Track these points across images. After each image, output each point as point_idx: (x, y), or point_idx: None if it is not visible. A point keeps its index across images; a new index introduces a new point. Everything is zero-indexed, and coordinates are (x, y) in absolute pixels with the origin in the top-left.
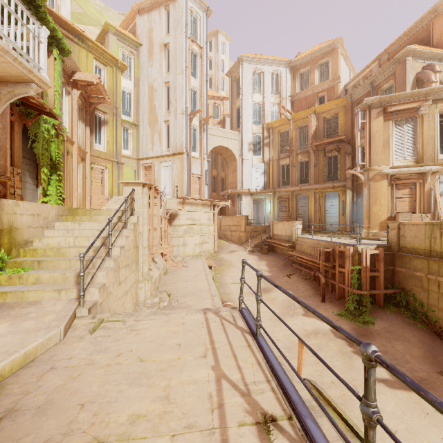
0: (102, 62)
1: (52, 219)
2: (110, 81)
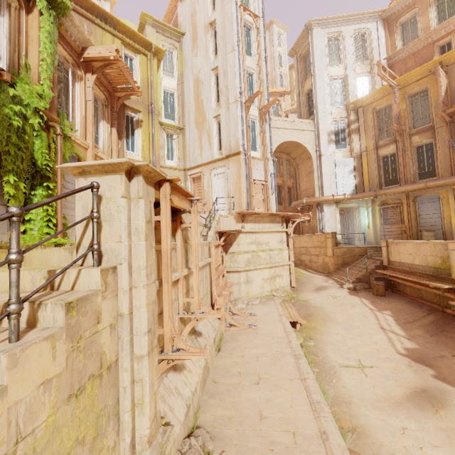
0: (133, 49)
1: None
2: (144, 71)
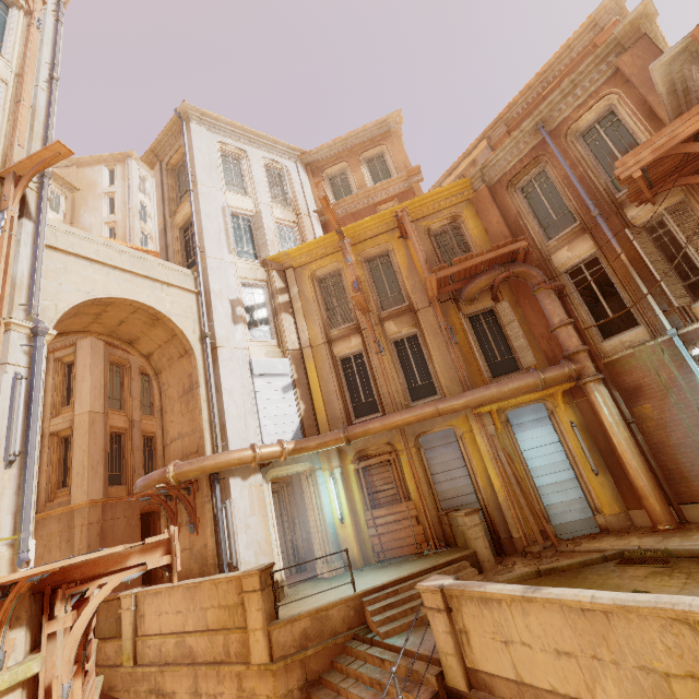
0: None
1: None
2: None
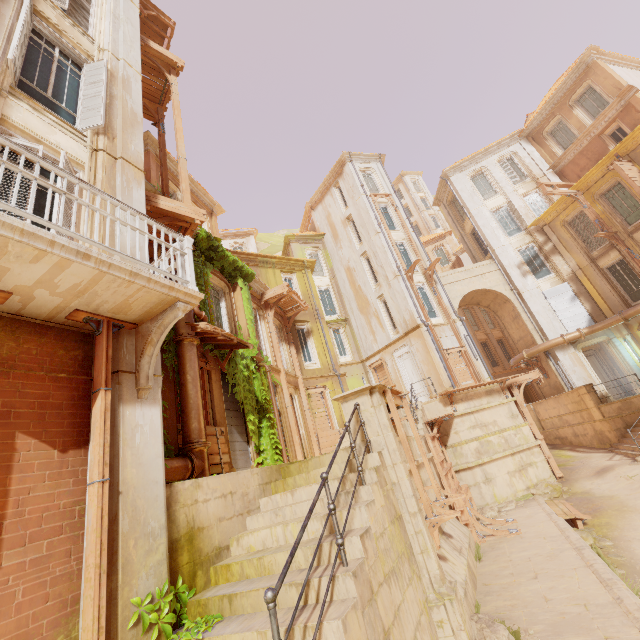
0: (290, 271)
1: (255, 493)
2: (302, 285)
